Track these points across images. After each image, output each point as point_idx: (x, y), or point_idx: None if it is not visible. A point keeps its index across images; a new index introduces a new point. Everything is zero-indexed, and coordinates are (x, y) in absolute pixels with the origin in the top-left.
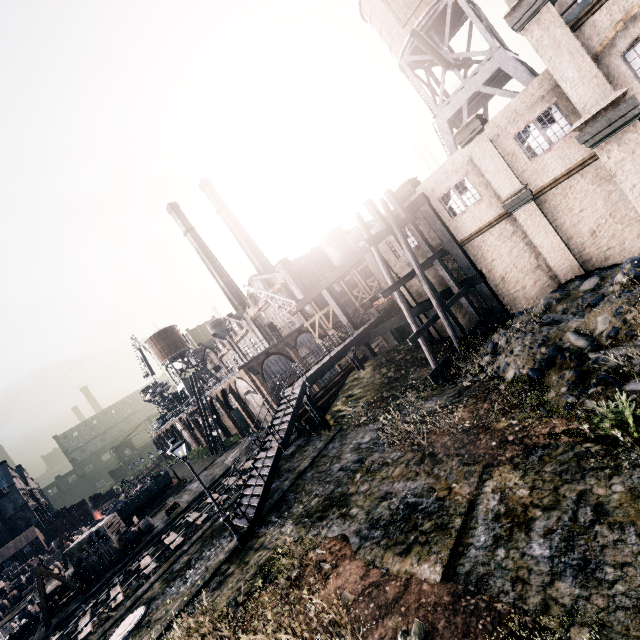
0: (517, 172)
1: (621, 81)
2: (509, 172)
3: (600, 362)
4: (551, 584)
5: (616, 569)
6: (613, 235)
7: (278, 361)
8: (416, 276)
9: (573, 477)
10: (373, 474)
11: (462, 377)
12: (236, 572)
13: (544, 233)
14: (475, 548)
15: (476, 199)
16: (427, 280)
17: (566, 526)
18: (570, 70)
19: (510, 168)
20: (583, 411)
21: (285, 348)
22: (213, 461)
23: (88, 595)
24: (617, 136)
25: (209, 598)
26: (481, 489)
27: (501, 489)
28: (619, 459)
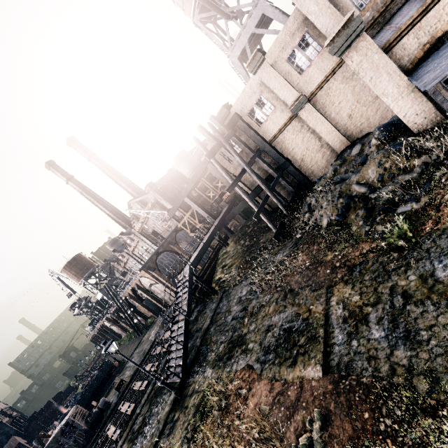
0: (294, 85)
1: (345, 8)
2: (289, 86)
3: (378, 199)
4: (392, 354)
5: (427, 331)
6: (362, 115)
7: (167, 256)
8: (247, 172)
9: (383, 279)
10: (256, 316)
11: (294, 232)
12: (181, 417)
13: (320, 123)
14: (337, 345)
15: (272, 109)
16: (255, 173)
17: (389, 312)
18: (312, 5)
19: (289, 83)
20: (377, 234)
21: (169, 246)
22: (140, 340)
23: None
24: (354, 45)
25: (166, 442)
26: (329, 304)
27: (342, 300)
28: (407, 258)
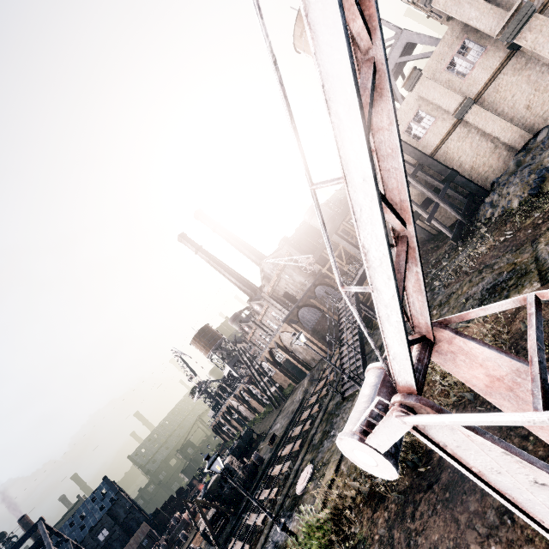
0: (456, 91)
1: (508, 5)
2: (450, 93)
3: None
4: None
5: None
6: (543, 102)
7: (307, 311)
8: (410, 185)
9: None
10: (446, 303)
11: (476, 231)
12: None
13: (491, 122)
14: None
15: (431, 121)
16: (420, 183)
17: None
18: (472, 12)
19: (450, 90)
20: None
21: (309, 300)
22: (281, 408)
23: (239, 514)
24: (526, 27)
25: None
26: (537, 250)
27: None
28: None
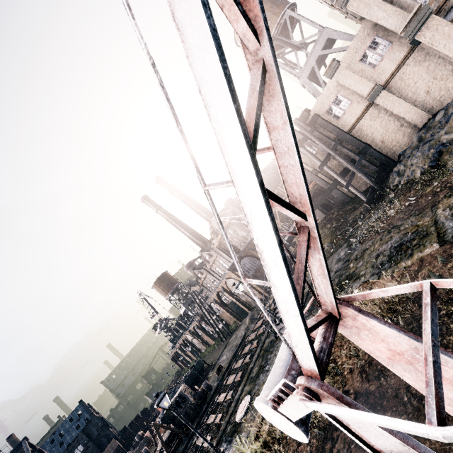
0: (368, 79)
1: (410, 8)
2: (363, 80)
3: None
4: None
5: None
6: (440, 88)
7: (248, 260)
8: (331, 157)
9: None
10: (361, 257)
11: (386, 196)
12: None
13: (398, 104)
14: (449, 229)
15: (348, 104)
16: (339, 155)
17: None
18: (380, 14)
19: (363, 78)
20: None
21: (250, 251)
22: (227, 342)
23: (190, 435)
24: (425, 26)
25: None
26: (436, 215)
27: (447, 207)
28: None
